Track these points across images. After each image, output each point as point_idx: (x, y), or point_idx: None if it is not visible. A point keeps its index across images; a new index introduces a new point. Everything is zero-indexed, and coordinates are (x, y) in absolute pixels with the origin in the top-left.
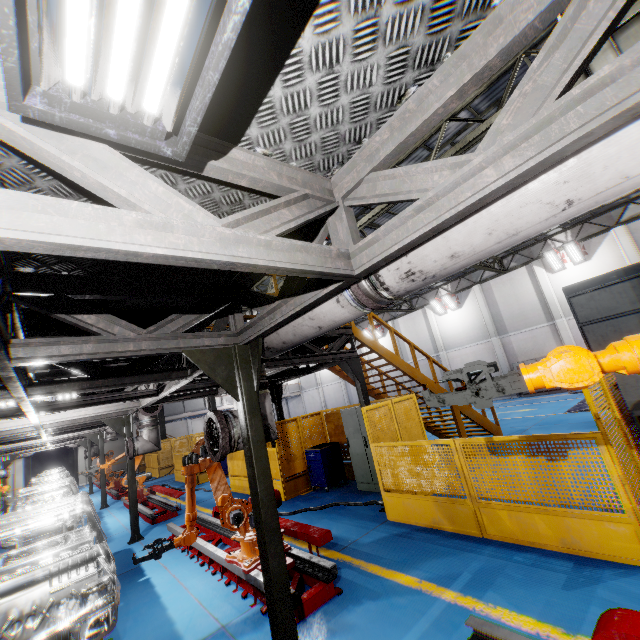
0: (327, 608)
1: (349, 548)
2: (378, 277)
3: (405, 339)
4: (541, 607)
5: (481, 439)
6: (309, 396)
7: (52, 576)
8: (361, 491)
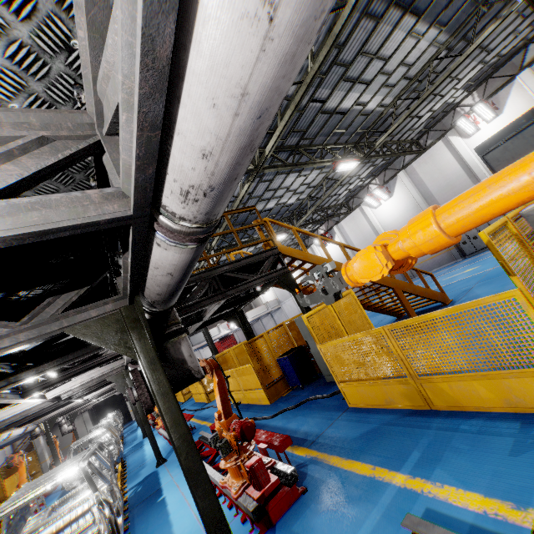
0: (293, 510)
1: (316, 442)
2: (165, 208)
3: (334, 242)
4: (488, 481)
5: (406, 321)
6: (287, 306)
7: None
8: (329, 382)
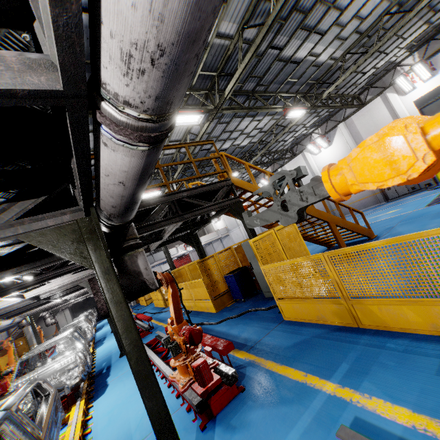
0: (232, 405)
1: (254, 348)
2: (105, 87)
3: None
4: (415, 397)
5: (345, 249)
6: (234, 234)
7: None
8: (267, 298)
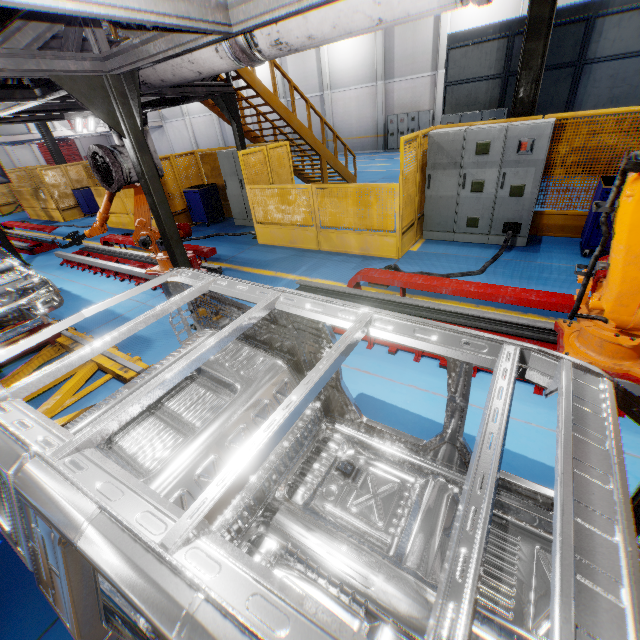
0: None
1: (230, 260)
2: (253, 38)
3: (285, 75)
4: (338, 277)
5: (330, 185)
6: (174, 129)
7: None
8: (238, 226)
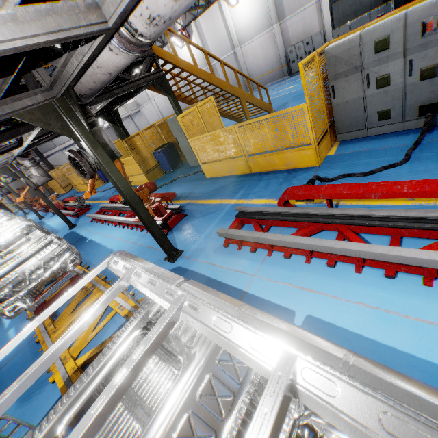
0: (181, 223)
1: (188, 197)
2: (130, 25)
3: (199, 48)
4: (269, 194)
5: (248, 122)
6: (147, 110)
7: (34, 255)
8: (192, 167)
